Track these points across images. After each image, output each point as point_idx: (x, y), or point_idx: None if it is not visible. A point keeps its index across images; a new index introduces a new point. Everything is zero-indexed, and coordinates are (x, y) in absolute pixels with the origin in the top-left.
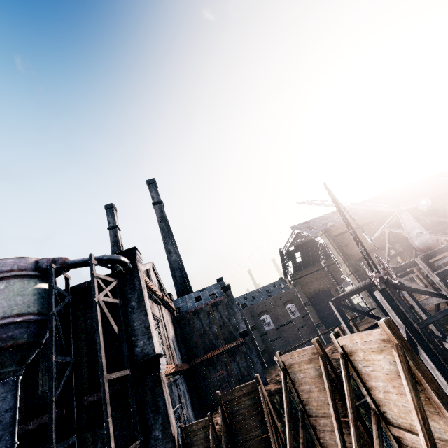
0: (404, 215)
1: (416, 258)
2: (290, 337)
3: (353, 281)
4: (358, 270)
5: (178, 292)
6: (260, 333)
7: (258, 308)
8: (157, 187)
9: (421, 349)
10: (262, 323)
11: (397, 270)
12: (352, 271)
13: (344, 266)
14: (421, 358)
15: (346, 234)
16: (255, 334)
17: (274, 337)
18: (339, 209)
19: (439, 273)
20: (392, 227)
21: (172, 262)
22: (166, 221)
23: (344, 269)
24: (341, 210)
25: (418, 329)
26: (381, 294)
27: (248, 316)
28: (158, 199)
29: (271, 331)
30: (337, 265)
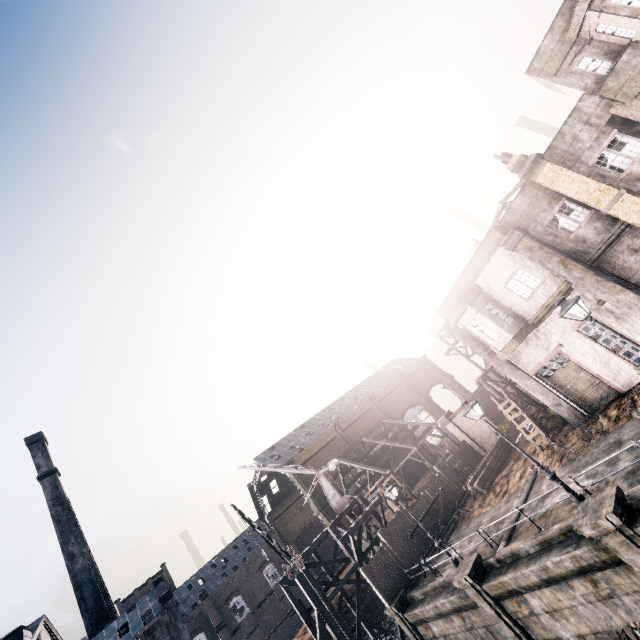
0: (322, 478)
1: (327, 527)
2: (273, 618)
3: (323, 519)
4: (325, 505)
5: (90, 626)
6: (231, 631)
7: (225, 590)
8: (46, 447)
9: (329, 626)
10: (232, 613)
11: (314, 545)
12: (320, 508)
13: (312, 503)
14: (331, 633)
15: (311, 460)
16: (224, 637)
17: (250, 629)
18: (248, 521)
19: (343, 538)
20: (340, 458)
21: (77, 574)
22: (64, 503)
23: (313, 506)
24: (249, 522)
25: (326, 606)
26: (299, 580)
27: (210, 611)
28: (49, 468)
29: (246, 620)
30: (308, 501)
